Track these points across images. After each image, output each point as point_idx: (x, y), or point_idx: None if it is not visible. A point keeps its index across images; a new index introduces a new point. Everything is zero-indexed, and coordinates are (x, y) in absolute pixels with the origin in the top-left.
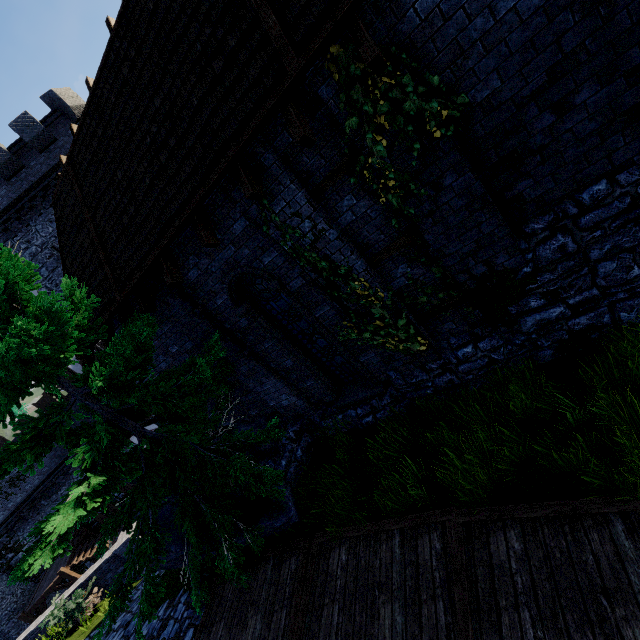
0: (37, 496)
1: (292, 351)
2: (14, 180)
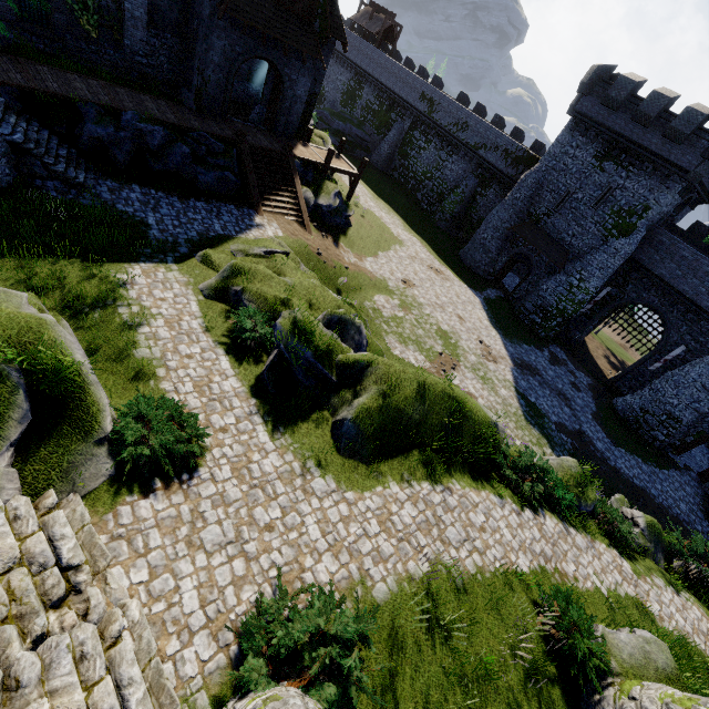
0: None
1: None
2: None
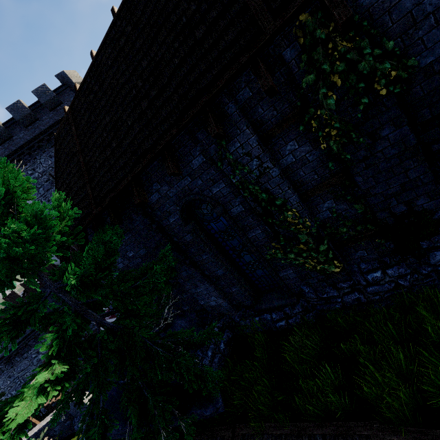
0: (13, 353)
1: (224, 263)
2: (30, 127)
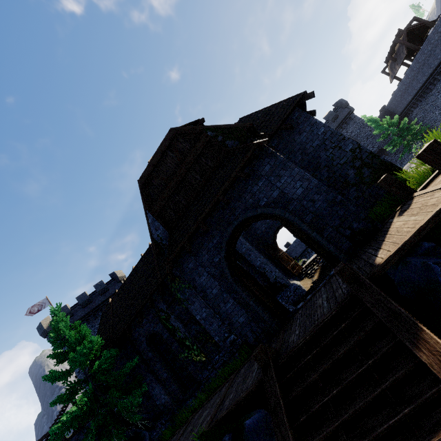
0: None
1: (166, 368)
2: (86, 307)
